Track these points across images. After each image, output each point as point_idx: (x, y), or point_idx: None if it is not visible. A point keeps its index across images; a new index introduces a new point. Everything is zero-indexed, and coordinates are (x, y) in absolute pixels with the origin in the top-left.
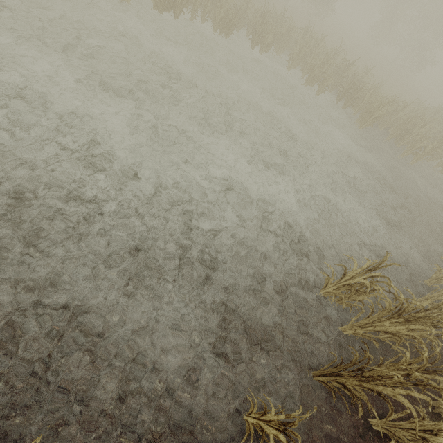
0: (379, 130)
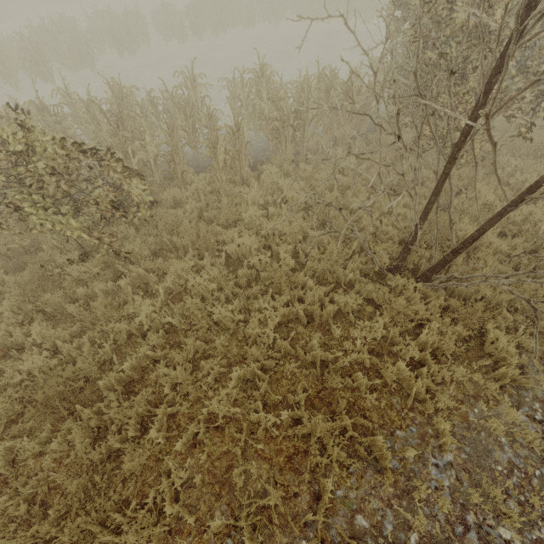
0: (381, 19)
